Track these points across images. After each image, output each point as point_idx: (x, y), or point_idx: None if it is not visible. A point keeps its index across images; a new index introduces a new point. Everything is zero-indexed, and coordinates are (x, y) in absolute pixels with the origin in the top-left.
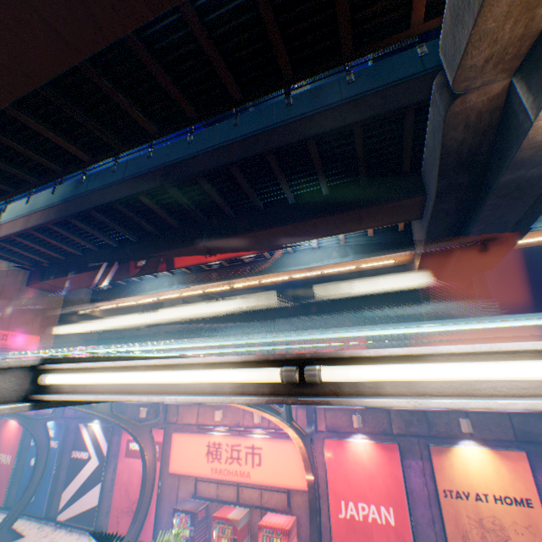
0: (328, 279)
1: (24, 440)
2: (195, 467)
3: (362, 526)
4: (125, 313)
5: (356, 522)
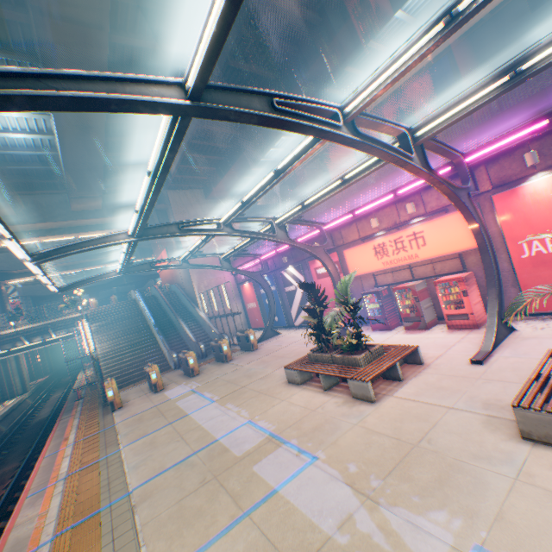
0: (495, 50)
1: (256, 293)
2: (368, 267)
3: (551, 258)
4: (280, 203)
5: (543, 256)
